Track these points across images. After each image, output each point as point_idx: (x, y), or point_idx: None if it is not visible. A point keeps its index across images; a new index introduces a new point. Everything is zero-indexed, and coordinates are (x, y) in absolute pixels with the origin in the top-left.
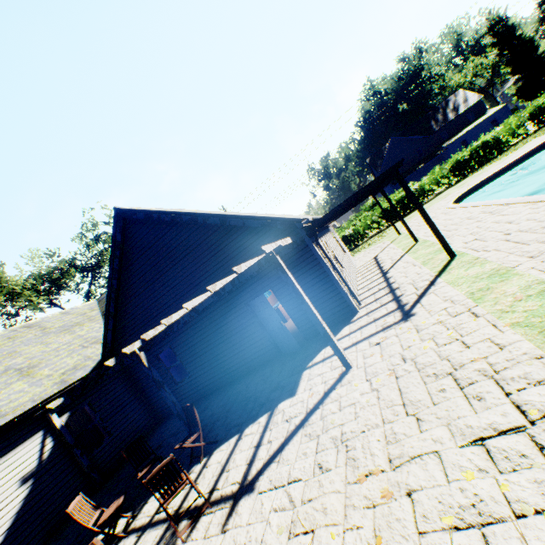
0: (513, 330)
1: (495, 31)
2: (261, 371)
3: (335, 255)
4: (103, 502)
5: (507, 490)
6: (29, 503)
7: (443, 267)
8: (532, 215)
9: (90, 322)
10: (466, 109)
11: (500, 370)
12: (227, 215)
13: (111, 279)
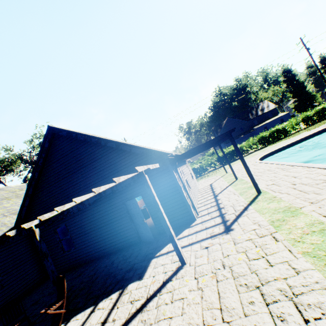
0: (305, 258)
1: (285, 75)
2: (125, 252)
3: (186, 179)
4: None
5: None
6: None
7: (253, 199)
8: (309, 174)
9: (16, 198)
10: (268, 111)
11: (298, 293)
12: (121, 143)
13: (35, 172)
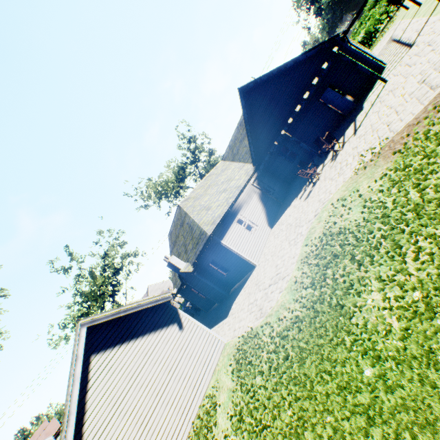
0: None
1: None
2: (337, 128)
3: None
4: (291, 196)
5: (435, 52)
6: (265, 207)
7: (433, 10)
8: None
9: (231, 165)
10: None
11: None
12: (297, 57)
13: (246, 126)
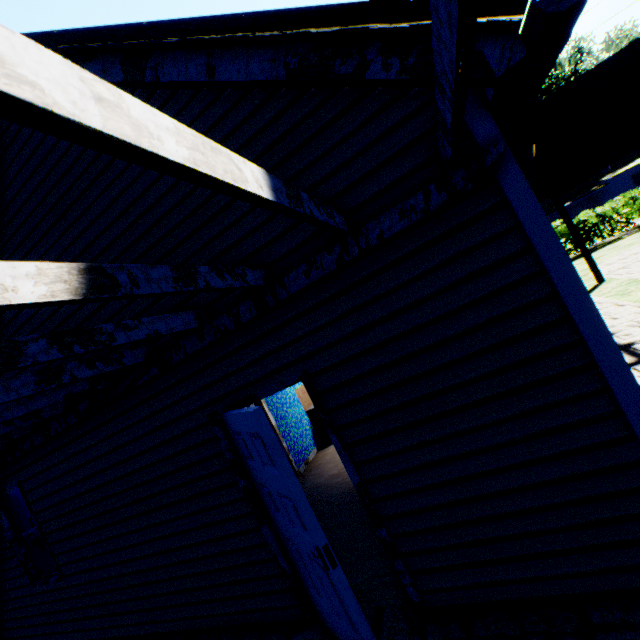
0: None
1: None
2: None
3: None
4: None
5: None
6: None
7: None
8: None
9: None
10: None
11: None
12: (143, 28)
13: None
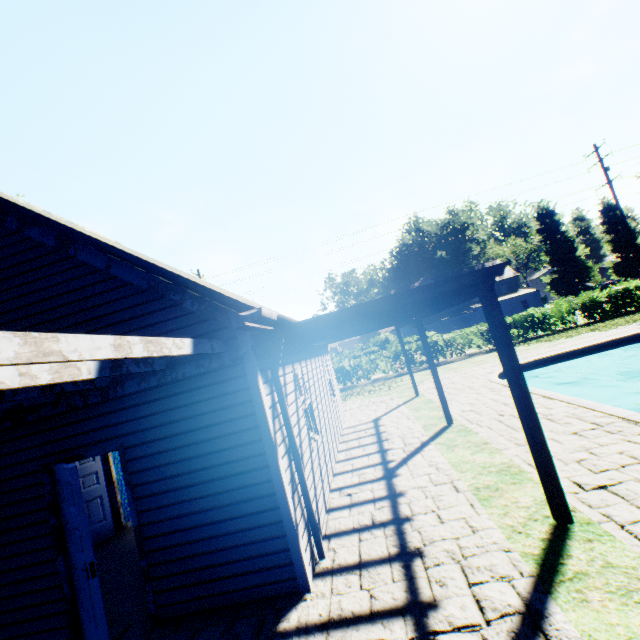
0: None
1: (542, 219)
2: None
3: (311, 404)
4: None
5: None
6: None
7: (547, 550)
8: None
9: None
10: (500, 280)
11: None
12: (76, 232)
13: None
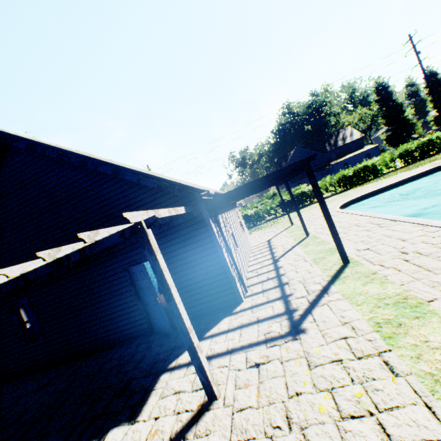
0: None
1: (379, 92)
2: (124, 350)
3: (232, 233)
4: None
5: None
6: None
7: (336, 272)
8: (427, 237)
9: None
10: (351, 141)
11: None
12: (121, 167)
13: None
